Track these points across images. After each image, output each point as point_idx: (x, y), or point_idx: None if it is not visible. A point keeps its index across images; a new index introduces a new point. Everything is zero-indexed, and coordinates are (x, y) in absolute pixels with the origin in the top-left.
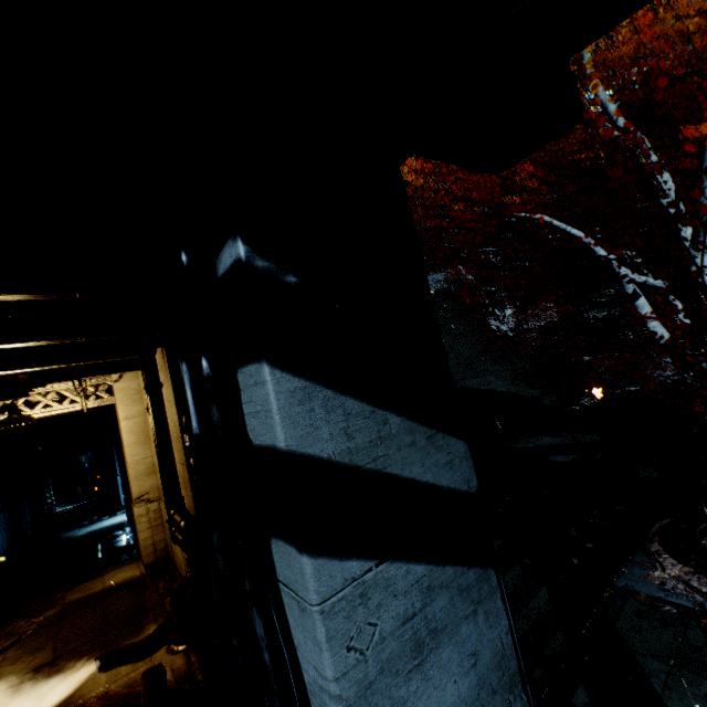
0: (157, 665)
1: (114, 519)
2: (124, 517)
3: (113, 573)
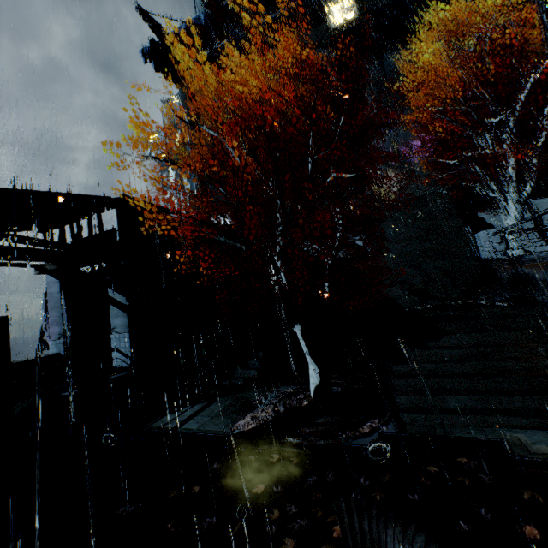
0: None
1: None
2: None
3: None
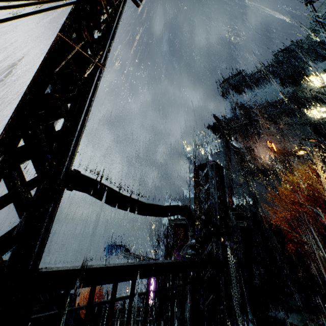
0: None
1: None
2: None
3: None
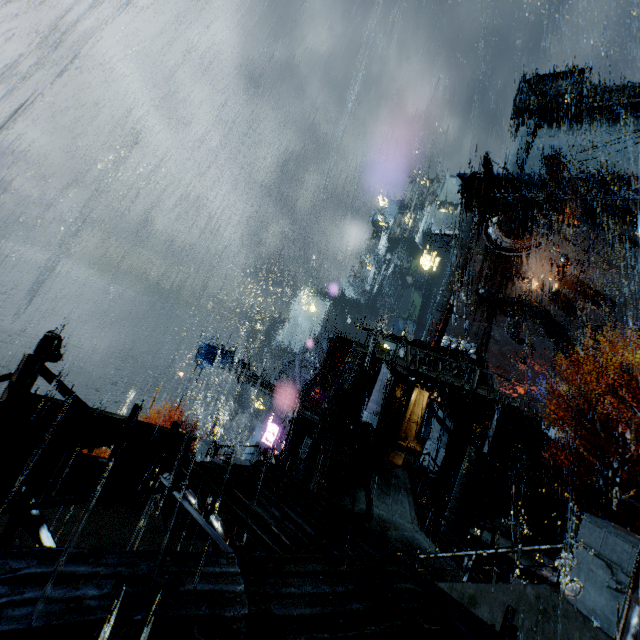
0: None
1: None
2: None
3: None
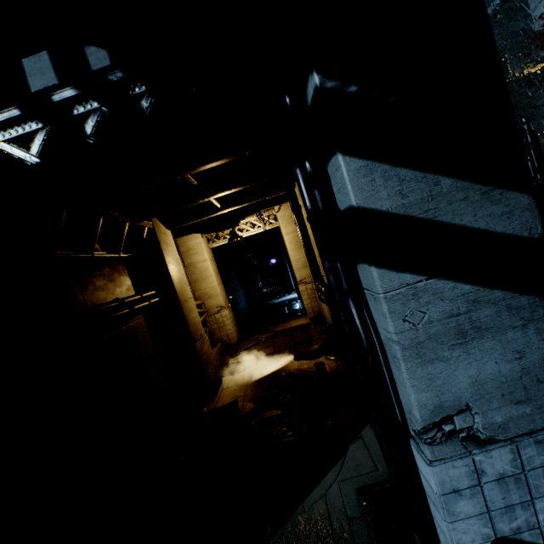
0: (320, 362)
1: (290, 296)
2: (295, 295)
3: (294, 321)
